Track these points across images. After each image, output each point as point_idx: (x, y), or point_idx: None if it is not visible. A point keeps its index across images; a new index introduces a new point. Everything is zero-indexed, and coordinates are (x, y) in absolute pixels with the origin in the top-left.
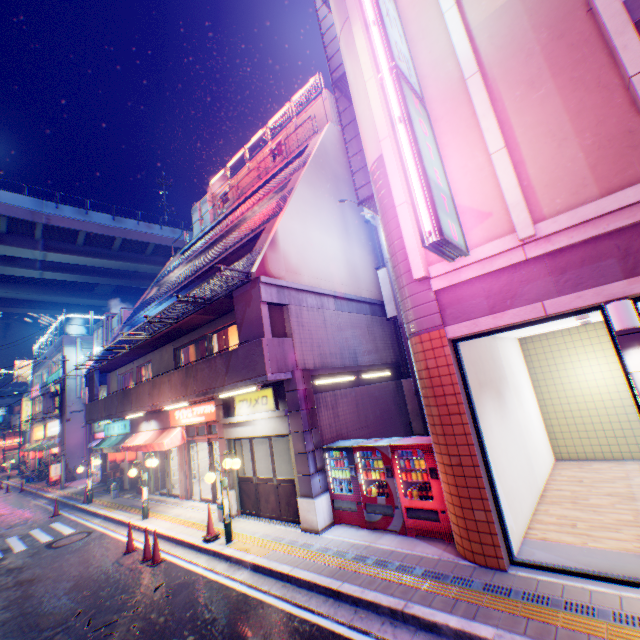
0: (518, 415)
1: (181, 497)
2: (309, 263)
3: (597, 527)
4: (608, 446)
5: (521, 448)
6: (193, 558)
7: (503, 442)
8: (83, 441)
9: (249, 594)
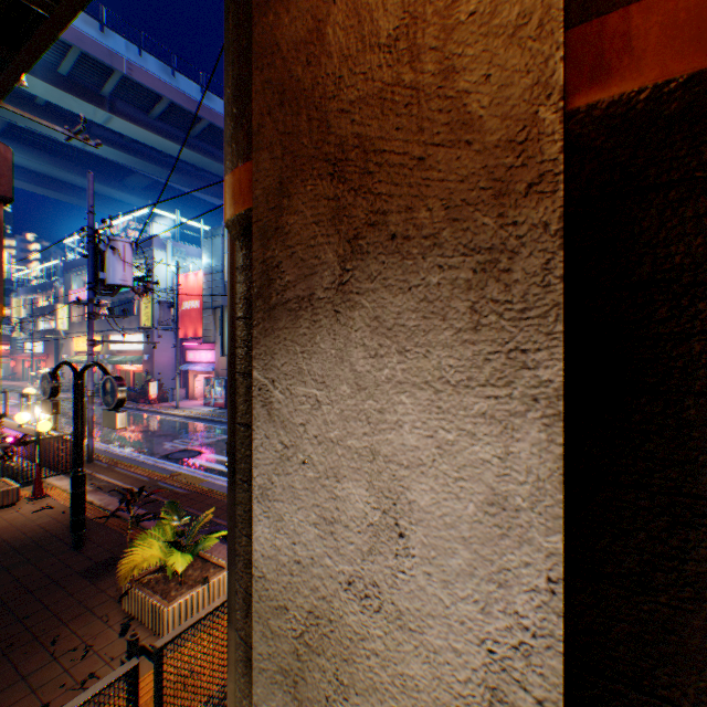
0: None
1: None
2: None
3: None
4: None
5: None
6: None
7: None
8: (172, 362)
9: None
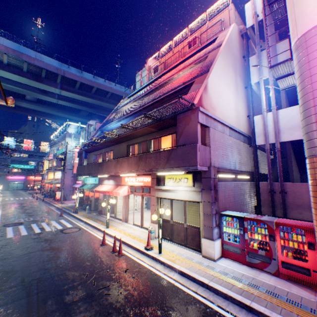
0: None
1: (122, 220)
2: (219, 105)
3: None
4: None
5: None
6: (140, 257)
7: None
8: (71, 183)
9: (184, 290)
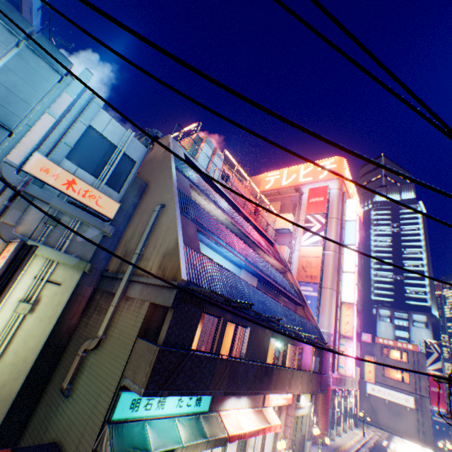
0: None
1: None
2: None
3: None
4: None
5: None
6: None
7: None
8: None
9: None
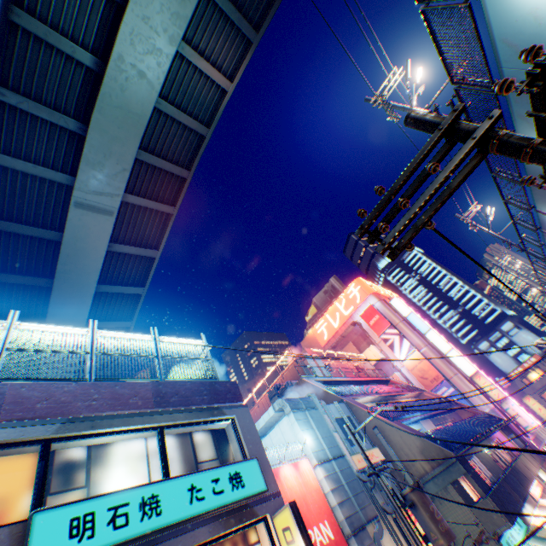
0: None
1: None
2: None
3: None
4: None
5: None
6: None
7: None
8: None
9: None
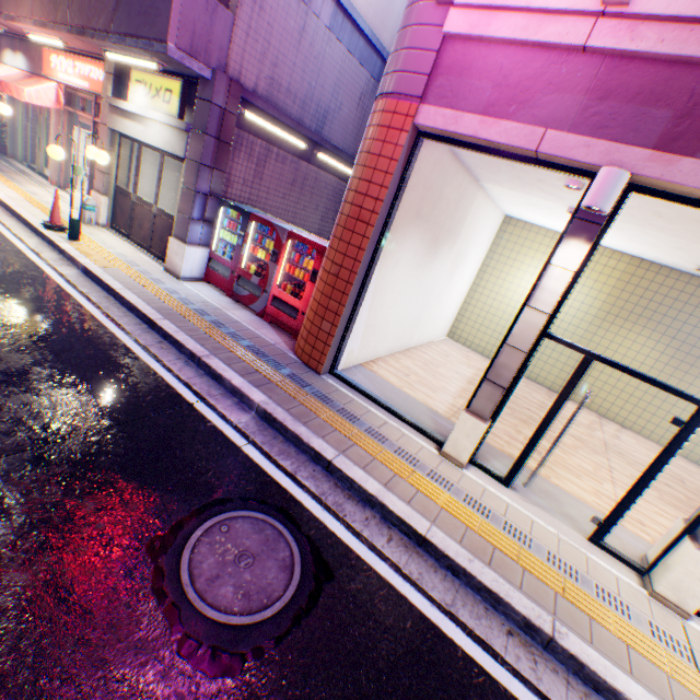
0: (440, 281)
1: (51, 182)
2: None
3: (422, 385)
4: (492, 348)
5: (419, 308)
6: (23, 235)
7: (402, 289)
8: None
9: (62, 287)
